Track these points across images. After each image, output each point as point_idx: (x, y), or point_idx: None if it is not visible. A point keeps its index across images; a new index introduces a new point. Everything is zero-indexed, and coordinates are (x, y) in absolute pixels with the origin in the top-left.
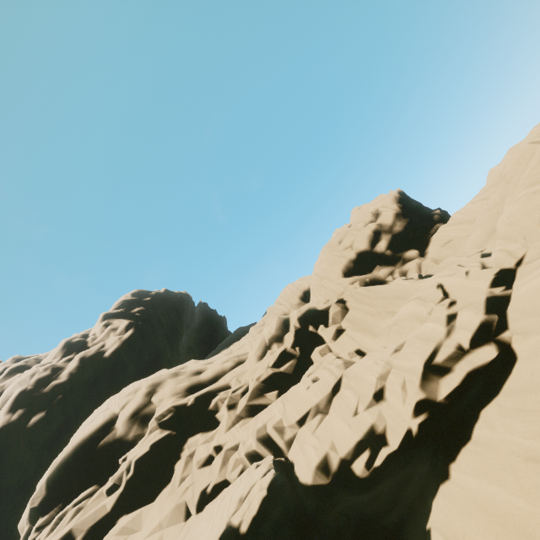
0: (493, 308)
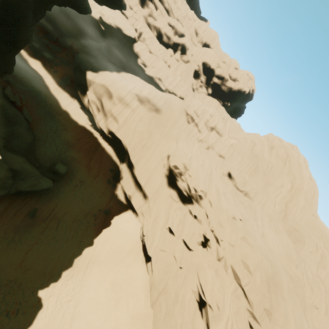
0: (174, 92)
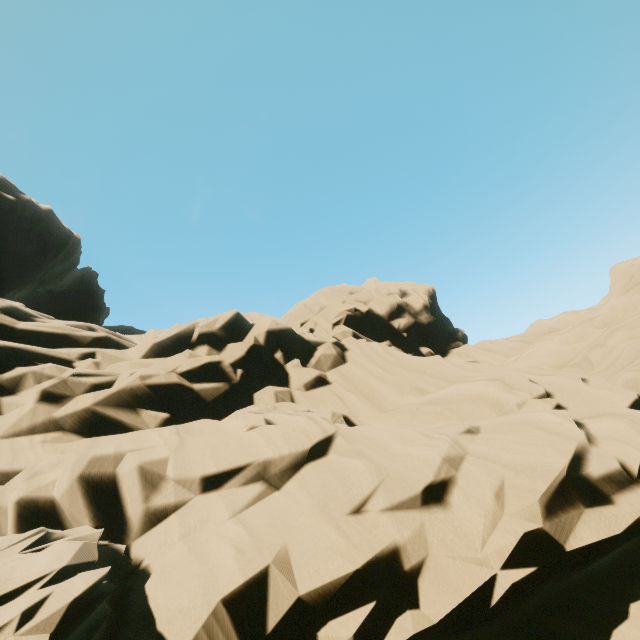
0: None
